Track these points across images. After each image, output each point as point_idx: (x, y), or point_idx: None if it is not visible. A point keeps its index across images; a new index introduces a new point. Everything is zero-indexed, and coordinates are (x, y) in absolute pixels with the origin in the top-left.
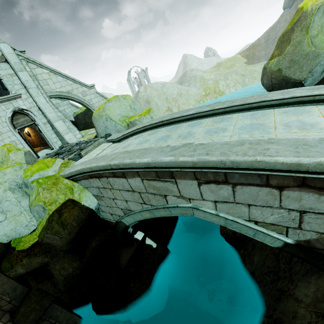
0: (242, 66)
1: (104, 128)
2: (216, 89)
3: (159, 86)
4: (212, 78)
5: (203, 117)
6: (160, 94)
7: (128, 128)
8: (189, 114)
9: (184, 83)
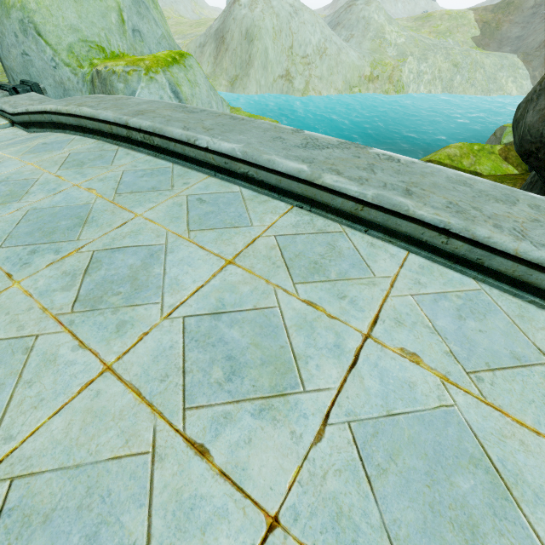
0: (464, 44)
1: (19, 58)
2: (396, 74)
3: (285, 8)
4: (399, 44)
5: (268, 188)
6: (281, 32)
7: (92, 90)
8: (216, 149)
9: (340, 28)
